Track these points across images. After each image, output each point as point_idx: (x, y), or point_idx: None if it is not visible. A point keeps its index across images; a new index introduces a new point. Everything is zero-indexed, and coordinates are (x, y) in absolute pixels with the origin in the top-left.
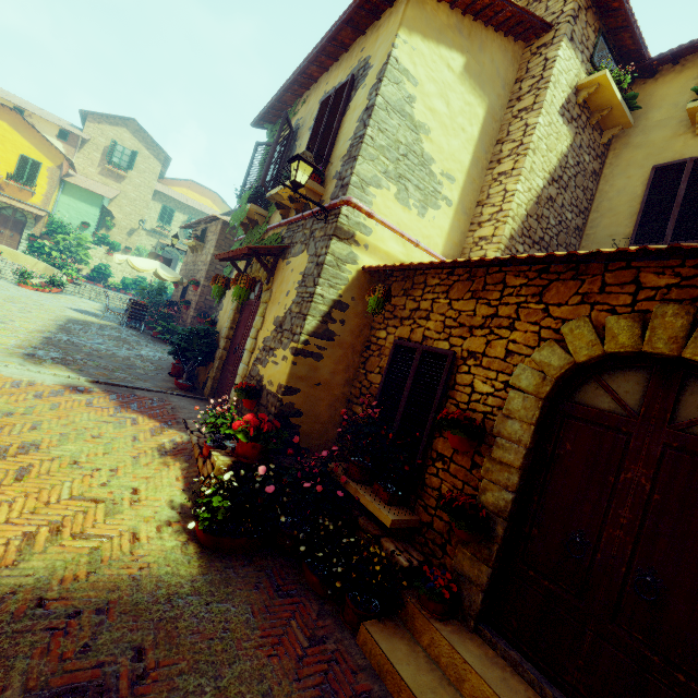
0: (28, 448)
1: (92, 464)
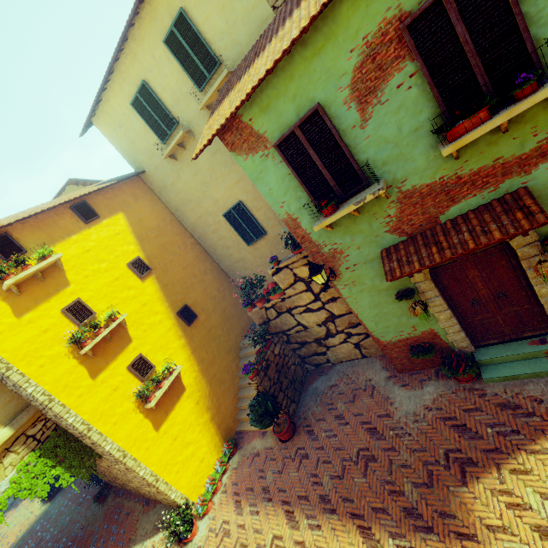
0: (4, 535)
1: (19, 521)
